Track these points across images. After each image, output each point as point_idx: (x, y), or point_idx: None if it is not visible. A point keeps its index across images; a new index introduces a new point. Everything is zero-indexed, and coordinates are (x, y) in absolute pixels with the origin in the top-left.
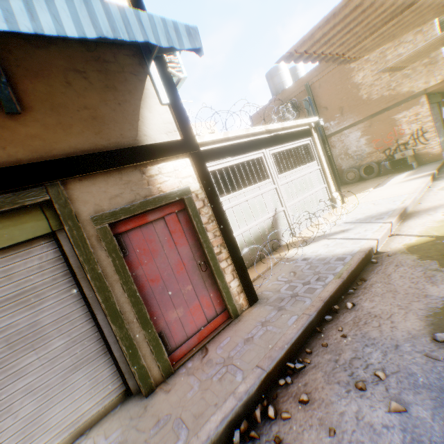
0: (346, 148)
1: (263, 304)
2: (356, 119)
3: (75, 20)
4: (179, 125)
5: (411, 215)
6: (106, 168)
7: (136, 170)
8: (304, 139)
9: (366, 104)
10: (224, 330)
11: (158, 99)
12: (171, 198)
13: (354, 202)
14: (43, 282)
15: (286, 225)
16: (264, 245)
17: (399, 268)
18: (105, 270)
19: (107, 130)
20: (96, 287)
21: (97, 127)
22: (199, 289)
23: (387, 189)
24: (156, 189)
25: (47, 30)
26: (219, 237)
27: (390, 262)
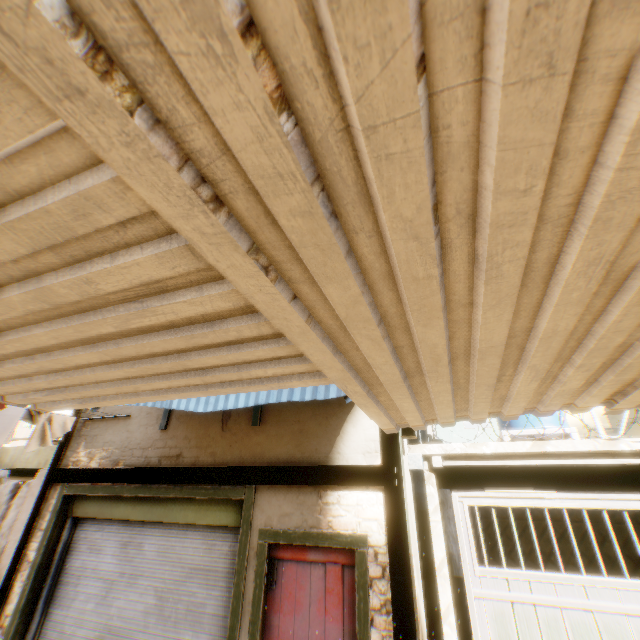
0: None
1: None
2: None
3: (247, 395)
4: (382, 445)
5: None
6: (287, 483)
7: (315, 491)
8: None
9: None
10: None
11: None
12: (338, 541)
13: None
14: (222, 567)
15: None
16: None
17: None
18: (246, 591)
19: (307, 443)
20: (233, 605)
21: (299, 440)
22: None
23: None
24: (326, 521)
25: (229, 406)
26: None
27: None
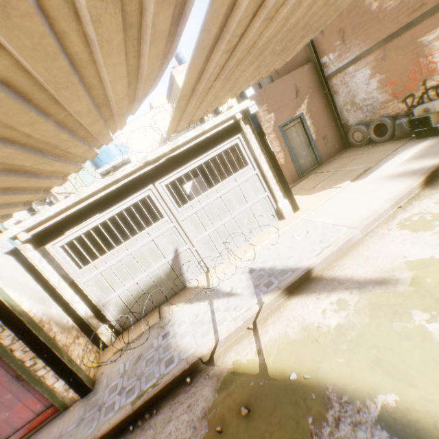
0: (352, 95)
1: (86, 402)
2: (364, 48)
3: None
4: None
5: (309, 286)
6: None
7: None
8: (227, 140)
9: (377, 20)
10: (50, 422)
11: None
12: None
13: (304, 214)
14: None
15: (194, 263)
16: (127, 318)
17: (185, 413)
18: None
19: None
20: None
21: None
22: (22, 393)
23: (355, 194)
24: None
25: None
26: (32, 351)
27: (194, 393)
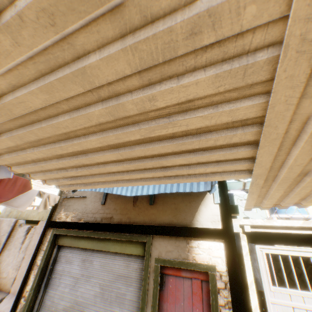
0: None
1: None
2: None
3: (153, 188)
4: (222, 218)
5: None
6: (169, 234)
7: (184, 240)
8: None
9: None
10: None
11: (213, 200)
12: (199, 267)
13: None
14: (134, 276)
15: None
16: None
17: None
18: (149, 290)
19: (179, 215)
20: (142, 296)
21: (175, 213)
22: None
23: None
24: (191, 256)
25: (144, 193)
26: None
27: None
